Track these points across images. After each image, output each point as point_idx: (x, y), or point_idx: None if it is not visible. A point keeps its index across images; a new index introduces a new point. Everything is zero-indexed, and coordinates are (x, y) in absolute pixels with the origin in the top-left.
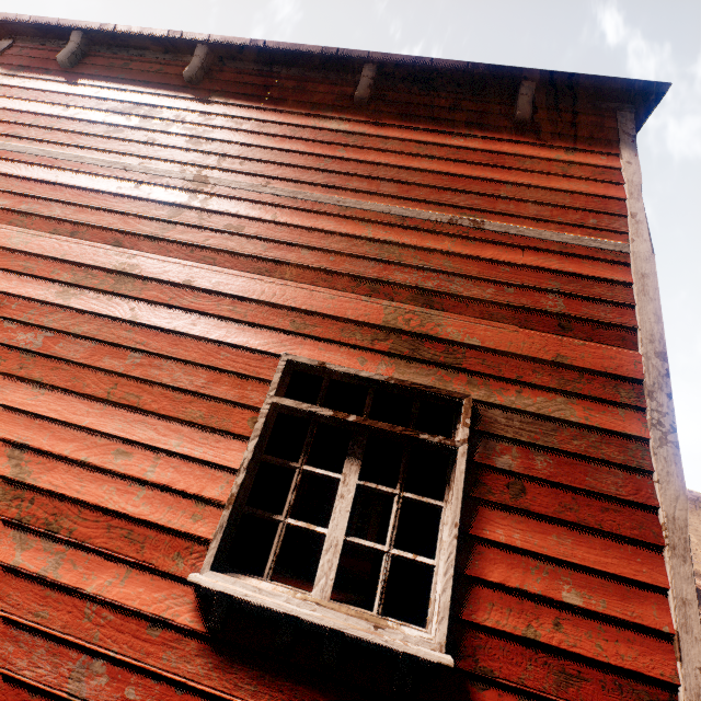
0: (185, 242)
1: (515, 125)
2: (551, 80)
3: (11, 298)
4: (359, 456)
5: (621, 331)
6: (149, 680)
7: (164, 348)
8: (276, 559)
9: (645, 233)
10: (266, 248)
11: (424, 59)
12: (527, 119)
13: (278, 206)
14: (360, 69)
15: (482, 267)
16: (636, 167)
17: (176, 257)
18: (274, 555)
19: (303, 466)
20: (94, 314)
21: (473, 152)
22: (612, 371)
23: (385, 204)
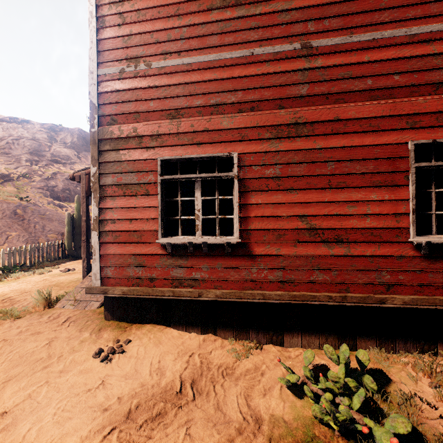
0: (321, 94)
1: None
2: None
3: (246, 155)
4: None
5: None
6: (405, 273)
7: (344, 157)
8: (436, 227)
9: None
10: (371, 82)
11: None
12: None
13: (366, 49)
14: None
15: None
16: None
17: (320, 105)
18: (435, 226)
19: (435, 190)
20: (295, 151)
21: None
22: None
23: (439, 23)
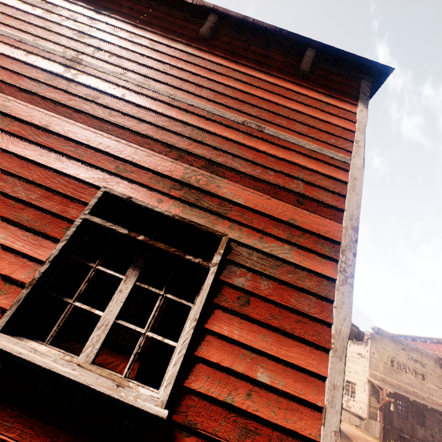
0: (52, 99)
1: (299, 74)
2: (325, 50)
3: None
4: (141, 265)
5: (334, 210)
6: None
7: (13, 168)
8: (59, 330)
9: (362, 154)
10: (112, 114)
11: (249, 18)
12: (306, 71)
13: (128, 89)
14: (208, 16)
15: (257, 155)
16: (366, 114)
17: (42, 108)
18: (57, 327)
19: (98, 266)
20: None
21: (269, 84)
22: (323, 234)
23: (202, 103)
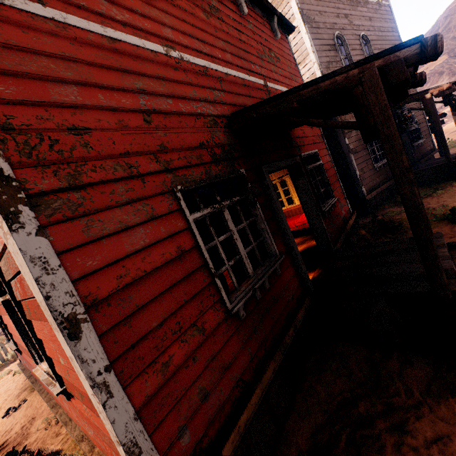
0: None
1: None
2: None
3: None
4: None
5: None
6: None
7: None
8: None
9: None
10: None
11: None
12: None
13: None
14: None
15: None
16: None
17: None
18: None
19: None
20: None
21: None
22: None
23: None
